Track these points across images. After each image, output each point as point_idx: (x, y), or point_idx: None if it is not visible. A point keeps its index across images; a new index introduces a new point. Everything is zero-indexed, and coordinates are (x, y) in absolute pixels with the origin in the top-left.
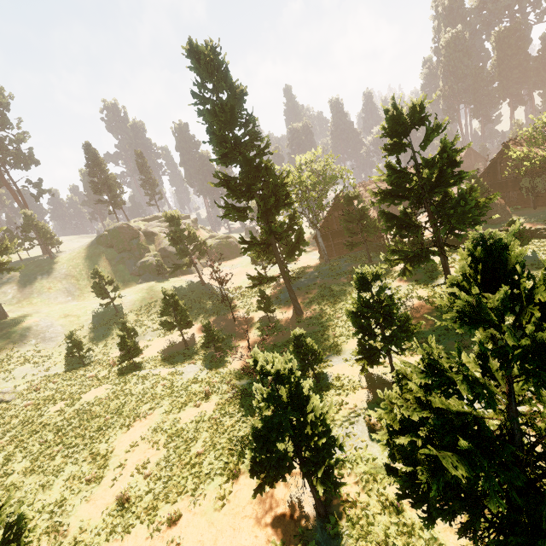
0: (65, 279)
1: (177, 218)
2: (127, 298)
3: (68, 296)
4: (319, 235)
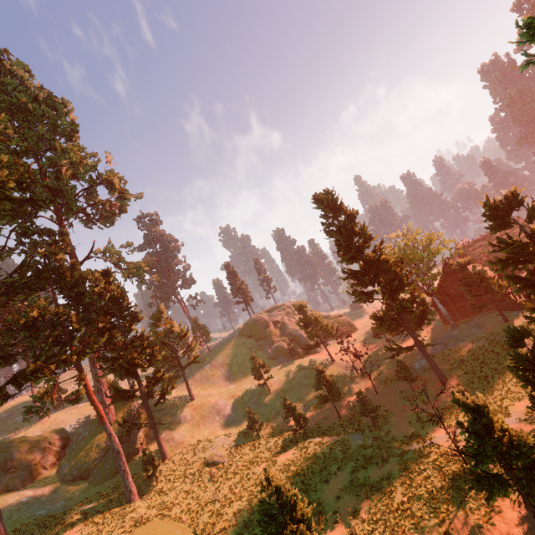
0: (222, 367)
1: (305, 307)
2: (272, 378)
3: (226, 381)
4: (438, 302)
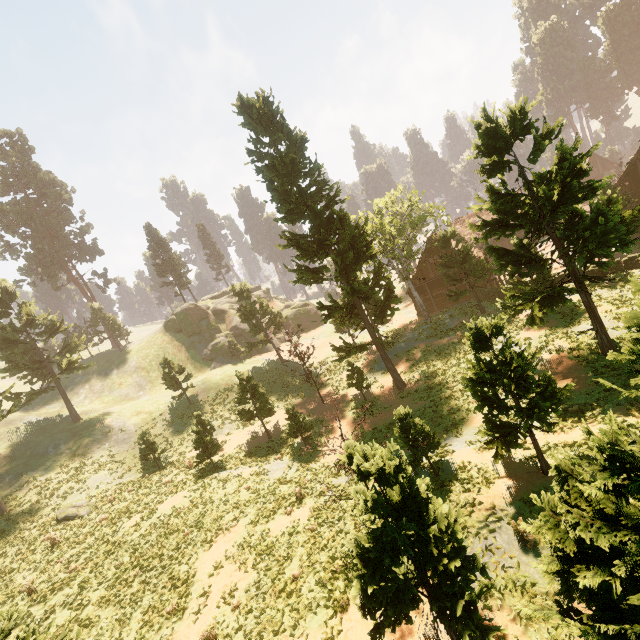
0: (135, 372)
1: (246, 291)
2: (200, 387)
3: (140, 391)
4: (413, 289)
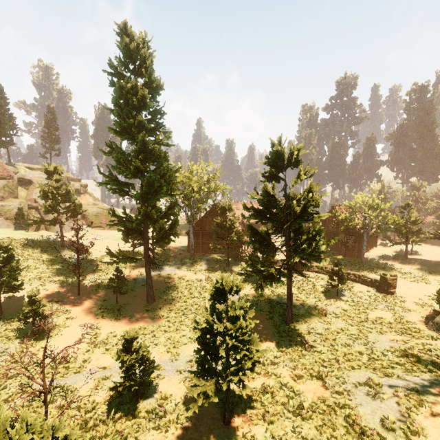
0: None
1: (58, 174)
2: None
3: None
4: (192, 231)
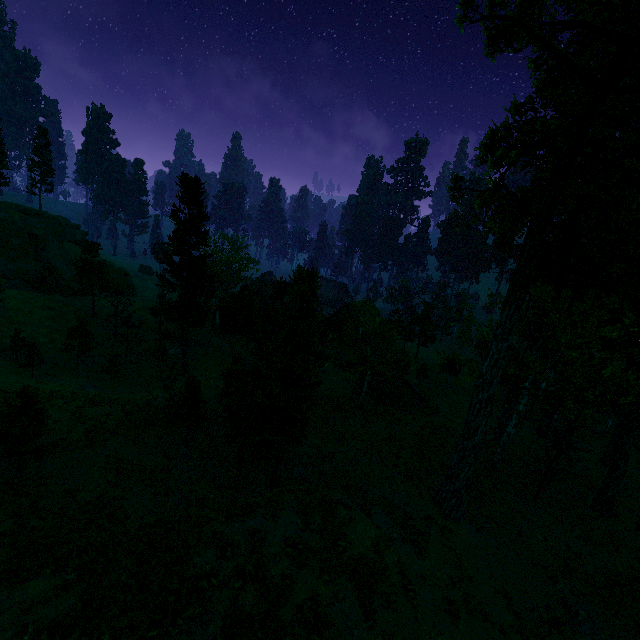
0: None
1: (97, 251)
2: None
3: None
4: (218, 314)
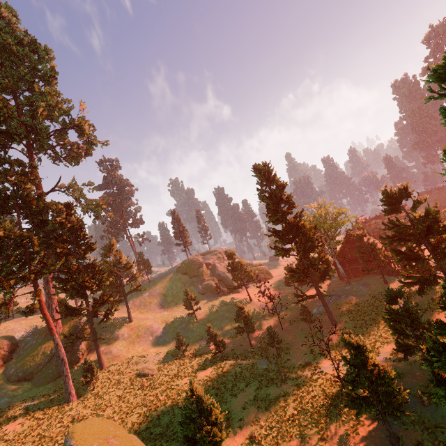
0: (159, 296)
1: (234, 254)
2: (200, 310)
3: (161, 308)
4: (338, 263)
